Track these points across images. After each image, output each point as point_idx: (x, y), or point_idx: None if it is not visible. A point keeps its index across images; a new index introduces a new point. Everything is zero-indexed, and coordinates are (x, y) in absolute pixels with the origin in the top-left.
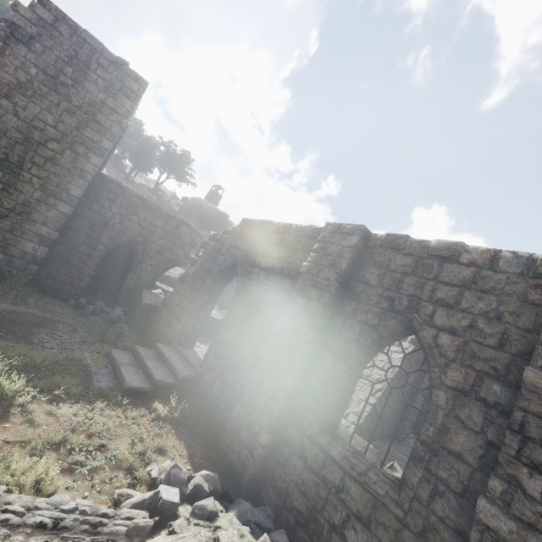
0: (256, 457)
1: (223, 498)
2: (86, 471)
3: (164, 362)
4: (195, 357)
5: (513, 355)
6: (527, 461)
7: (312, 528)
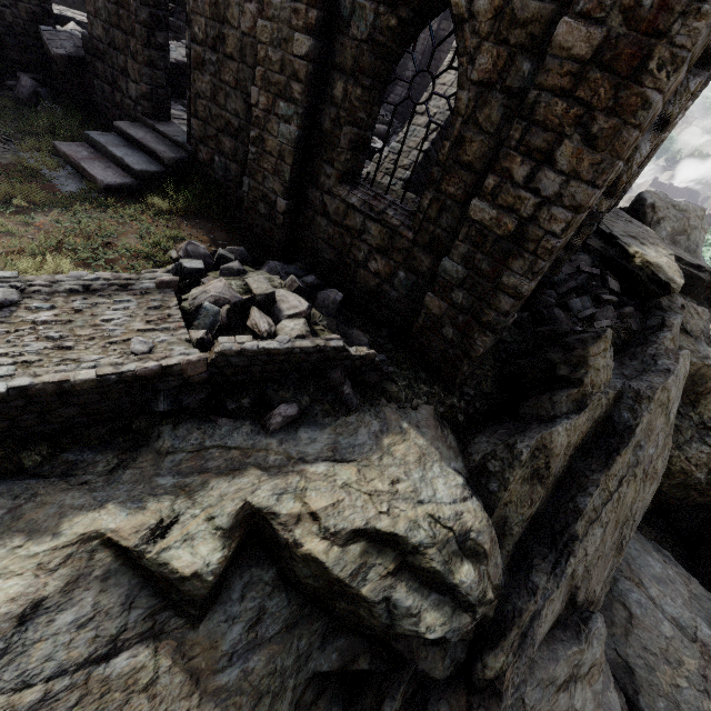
0: (279, 226)
1: (255, 265)
2: (103, 263)
3: (138, 148)
4: (177, 133)
5: (561, 5)
6: (523, 149)
7: (342, 269)
